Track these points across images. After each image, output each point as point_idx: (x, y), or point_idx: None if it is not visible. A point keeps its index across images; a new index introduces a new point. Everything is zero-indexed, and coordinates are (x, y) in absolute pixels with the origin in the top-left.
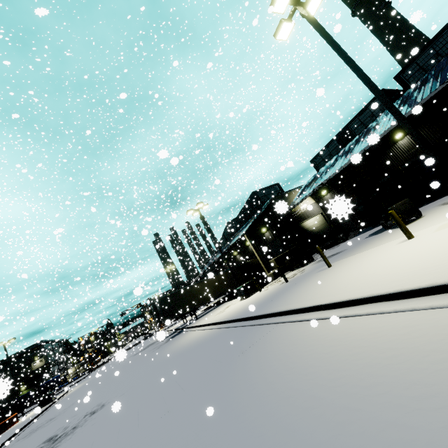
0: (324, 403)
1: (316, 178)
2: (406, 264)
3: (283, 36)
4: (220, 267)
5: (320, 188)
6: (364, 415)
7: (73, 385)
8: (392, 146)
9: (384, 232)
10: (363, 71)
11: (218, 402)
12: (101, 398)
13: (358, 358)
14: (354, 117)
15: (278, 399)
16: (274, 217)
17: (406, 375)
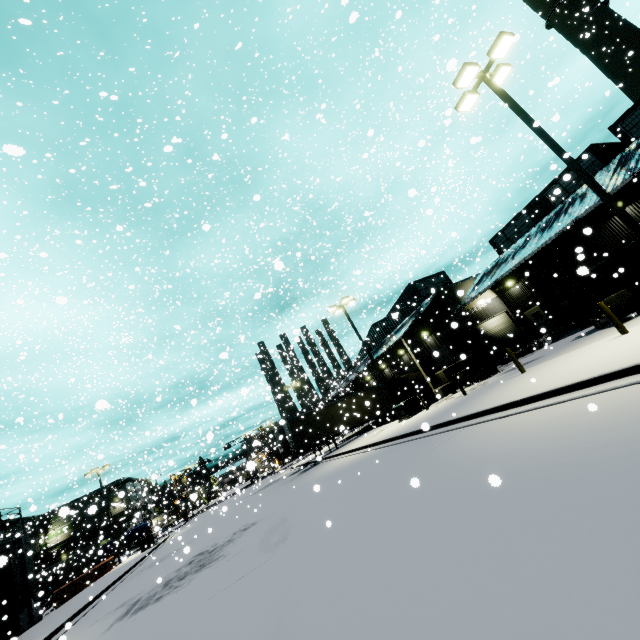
0: (530, 449)
1: (498, 265)
2: (613, 355)
3: (465, 108)
4: (360, 386)
5: (505, 278)
6: (564, 444)
7: (170, 533)
8: (608, 220)
9: (596, 332)
10: (562, 149)
11: (419, 478)
12: (242, 522)
13: (560, 424)
14: (552, 182)
15: (485, 459)
16: (440, 316)
17: (599, 421)
